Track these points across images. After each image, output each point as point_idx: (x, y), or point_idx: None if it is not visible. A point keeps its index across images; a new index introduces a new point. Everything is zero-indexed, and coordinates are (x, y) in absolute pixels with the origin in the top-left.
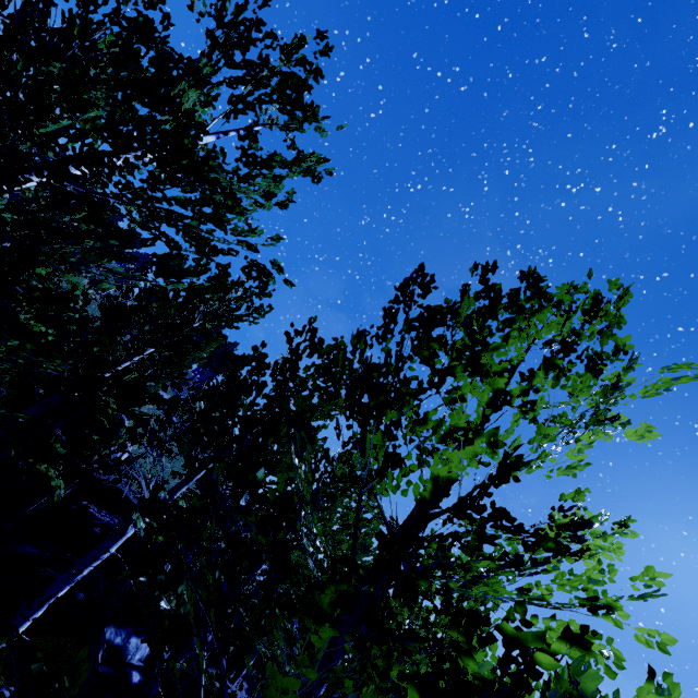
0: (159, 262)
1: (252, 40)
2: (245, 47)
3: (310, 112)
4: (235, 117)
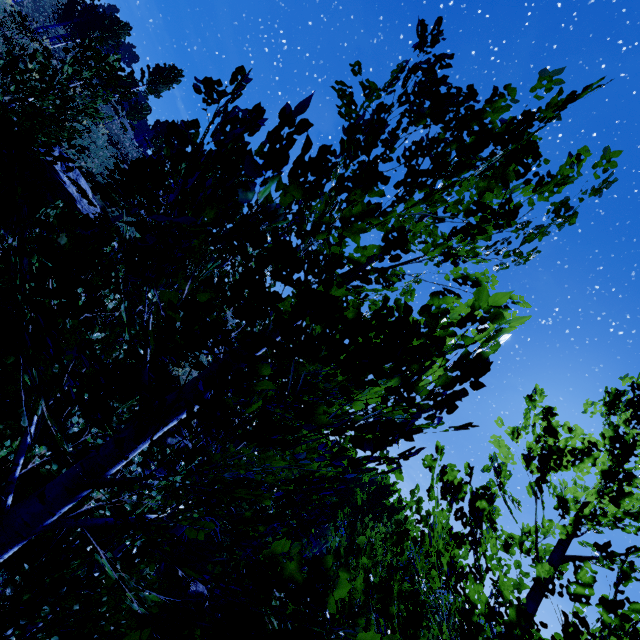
0: (151, 74)
1: (505, 175)
2: (489, 182)
3: (523, 257)
4: (411, 236)
